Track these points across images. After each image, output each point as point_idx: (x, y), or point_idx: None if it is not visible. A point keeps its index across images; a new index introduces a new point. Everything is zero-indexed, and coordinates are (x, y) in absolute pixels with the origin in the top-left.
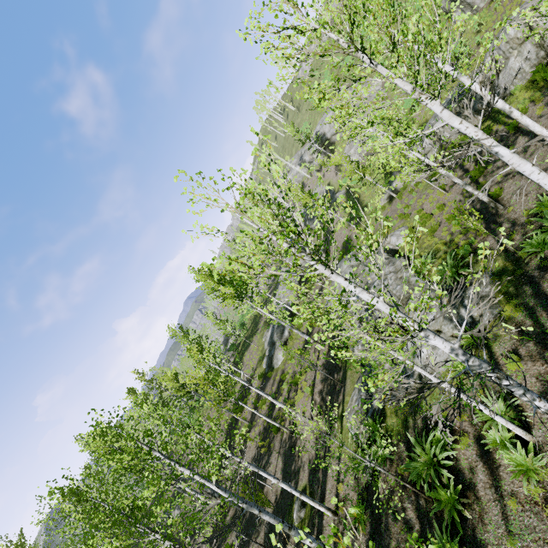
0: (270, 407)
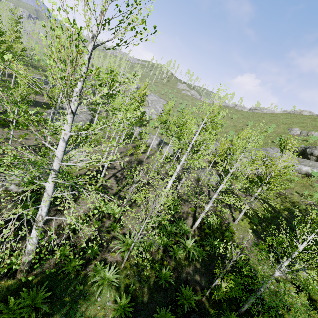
0: (1, 80)
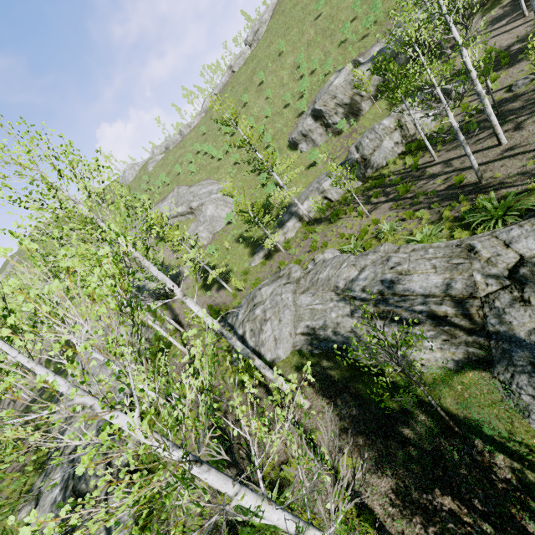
0: None
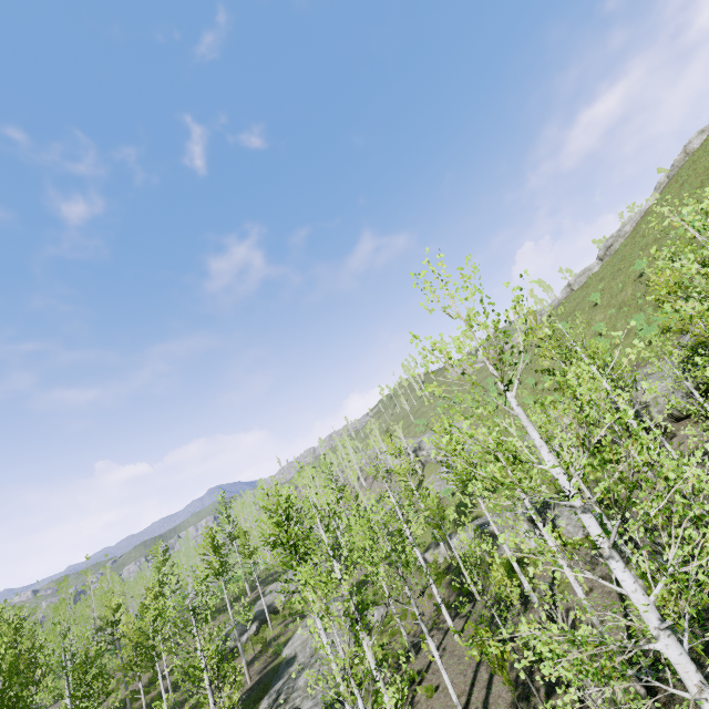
0: None
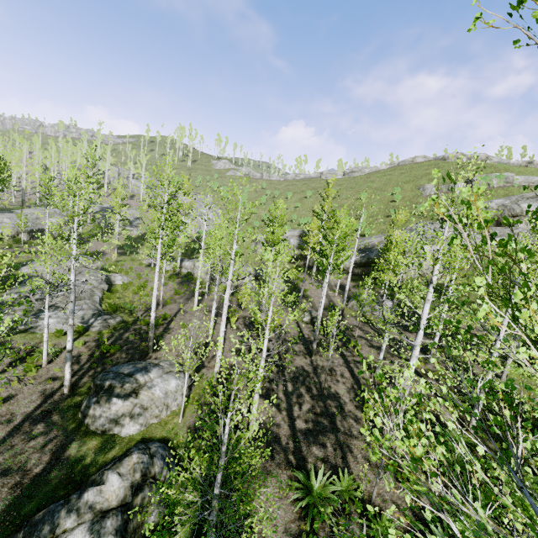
0: None
